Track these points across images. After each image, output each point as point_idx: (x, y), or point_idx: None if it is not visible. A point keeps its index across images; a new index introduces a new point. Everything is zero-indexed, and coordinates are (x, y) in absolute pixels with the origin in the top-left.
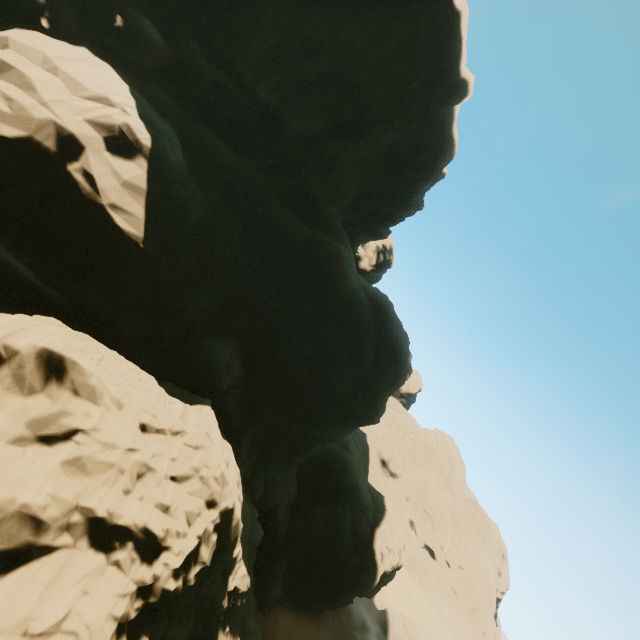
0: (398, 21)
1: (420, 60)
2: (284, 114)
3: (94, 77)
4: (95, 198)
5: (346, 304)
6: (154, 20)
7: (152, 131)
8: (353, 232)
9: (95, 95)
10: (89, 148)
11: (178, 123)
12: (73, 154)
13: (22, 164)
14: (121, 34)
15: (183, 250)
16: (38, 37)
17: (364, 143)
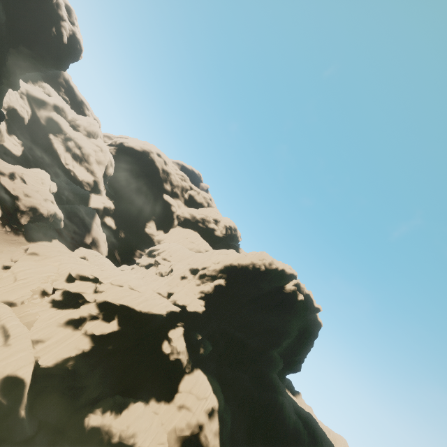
0: (290, 313)
1: (299, 314)
2: (248, 341)
3: (201, 385)
4: (208, 445)
5: (295, 438)
6: (206, 335)
7: (217, 395)
8: (282, 373)
9: (204, 395)
10: (205, 422)
11: (216, 373)
12: (201, 428)
13: (189, 442)
14: (202, 354)
15: (228, 446)
16: (187, 379)
17: (283, 343)
